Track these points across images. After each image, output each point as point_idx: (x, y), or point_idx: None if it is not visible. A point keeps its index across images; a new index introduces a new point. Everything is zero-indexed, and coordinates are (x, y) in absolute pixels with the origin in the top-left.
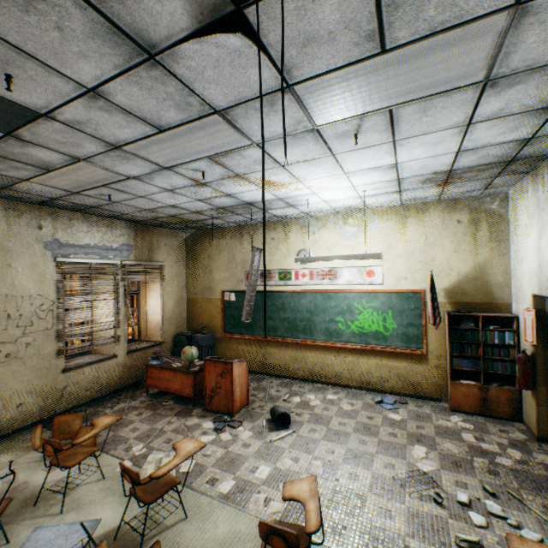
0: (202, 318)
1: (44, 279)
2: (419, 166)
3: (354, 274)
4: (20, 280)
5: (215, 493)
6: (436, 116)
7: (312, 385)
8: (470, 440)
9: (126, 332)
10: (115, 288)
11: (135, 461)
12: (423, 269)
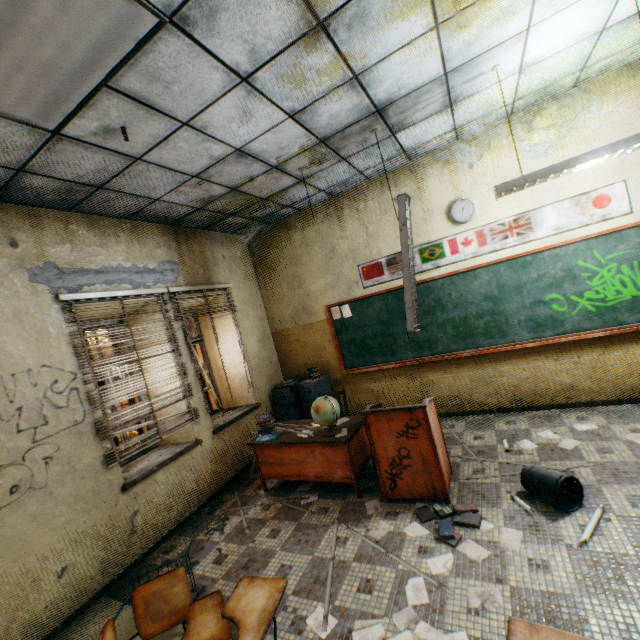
0: (303, 357)
1: (45, 337)
2: None
3: (566, 212)
4: (0, 345)
5: None
6: None
7: (525, 416)
8: None
9: (203, 401)
10: (169, 335)
11: None
12: None
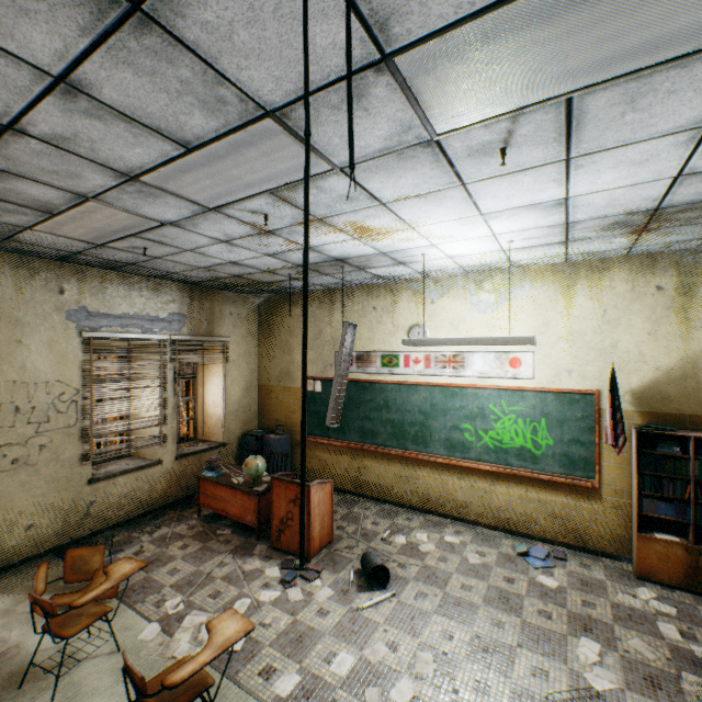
0: (277, 413)
1: (65, 360)
2: (605, 202)
3: (489, 362)
4: (34, 361)
5: (269, 695)
6: (652, 111)
7: (424, 518)
8: (673, 637)
9: (175, 430)
10: (161, 372)
11: (166, 625)
12: (598, 359)
